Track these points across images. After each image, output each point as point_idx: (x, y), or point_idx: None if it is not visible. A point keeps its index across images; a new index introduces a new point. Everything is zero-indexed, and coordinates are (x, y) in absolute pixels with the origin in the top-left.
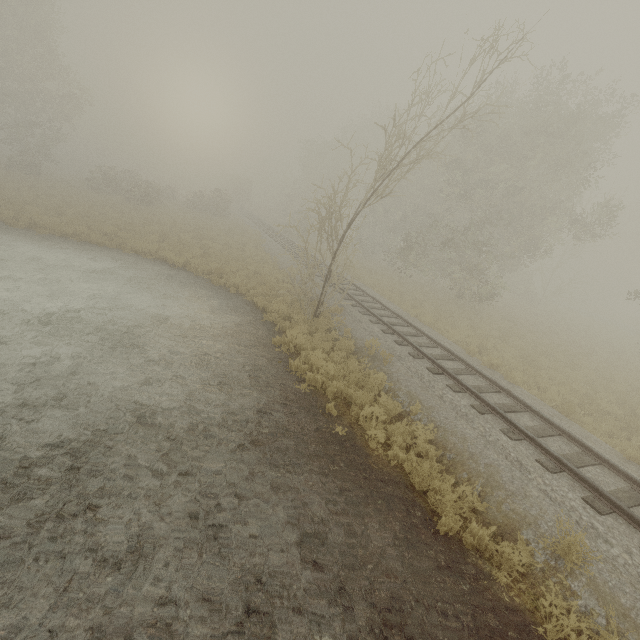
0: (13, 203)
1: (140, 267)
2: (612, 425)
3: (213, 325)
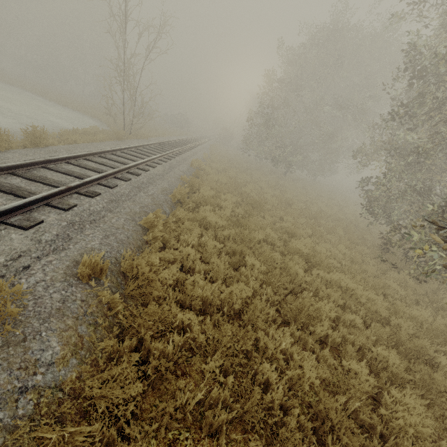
0: (58, 94)
1: (82, 117)
2: (221, 186)
3: (72, 125)
